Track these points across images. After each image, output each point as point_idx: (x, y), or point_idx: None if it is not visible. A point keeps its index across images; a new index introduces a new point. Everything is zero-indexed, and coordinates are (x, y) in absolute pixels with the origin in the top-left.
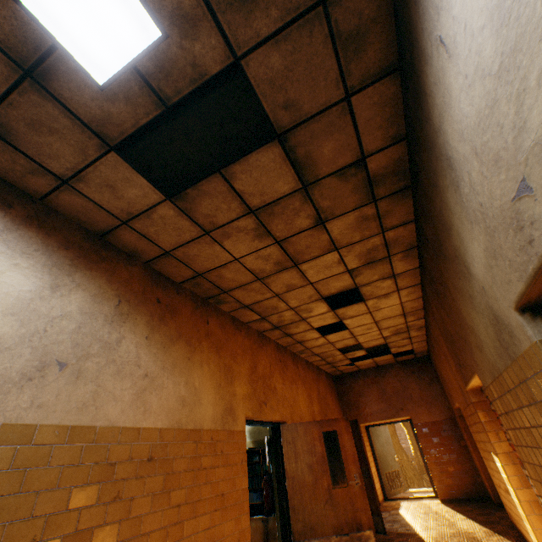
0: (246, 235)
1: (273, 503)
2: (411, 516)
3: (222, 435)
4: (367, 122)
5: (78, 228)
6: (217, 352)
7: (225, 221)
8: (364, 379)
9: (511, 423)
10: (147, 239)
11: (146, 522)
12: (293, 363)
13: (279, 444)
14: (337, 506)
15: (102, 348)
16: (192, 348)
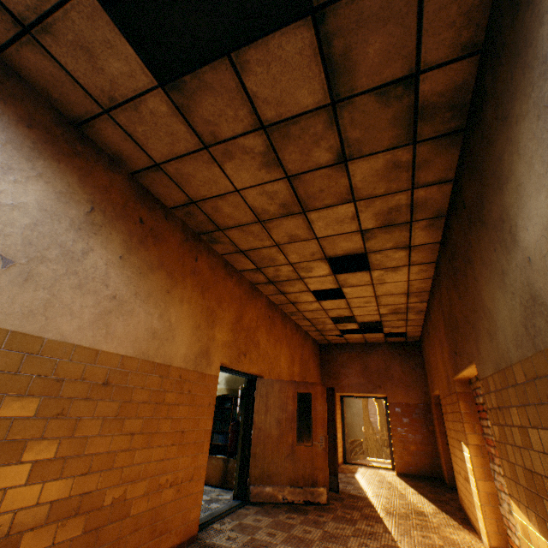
0: (252, 161)
1: (236, 447)
2: (365, 481)
3: (192, 376)
4: (437, 11)
5: (47, 106)
6: (201, 293)
7: (229, 135)
8: (350, 353)
9: (503, 419)
10: (134, 141)
11: (92, 443)
12: (282, 323)
13: (252, 396)
14: (297, 461)
15: (62, 255)
16: (174, 282)
